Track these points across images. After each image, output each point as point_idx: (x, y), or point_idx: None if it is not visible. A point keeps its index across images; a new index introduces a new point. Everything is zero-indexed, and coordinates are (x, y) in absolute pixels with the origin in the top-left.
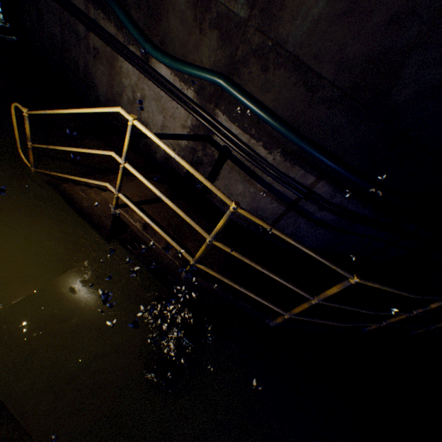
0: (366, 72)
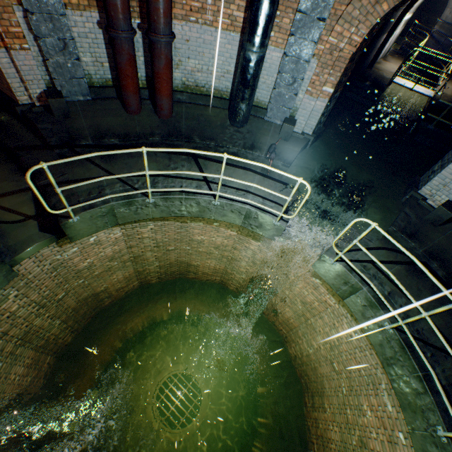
0: (448, 4)
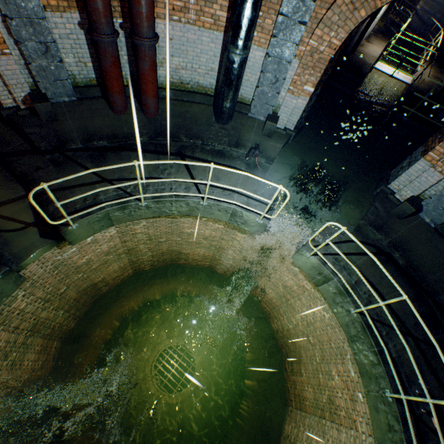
0: None
